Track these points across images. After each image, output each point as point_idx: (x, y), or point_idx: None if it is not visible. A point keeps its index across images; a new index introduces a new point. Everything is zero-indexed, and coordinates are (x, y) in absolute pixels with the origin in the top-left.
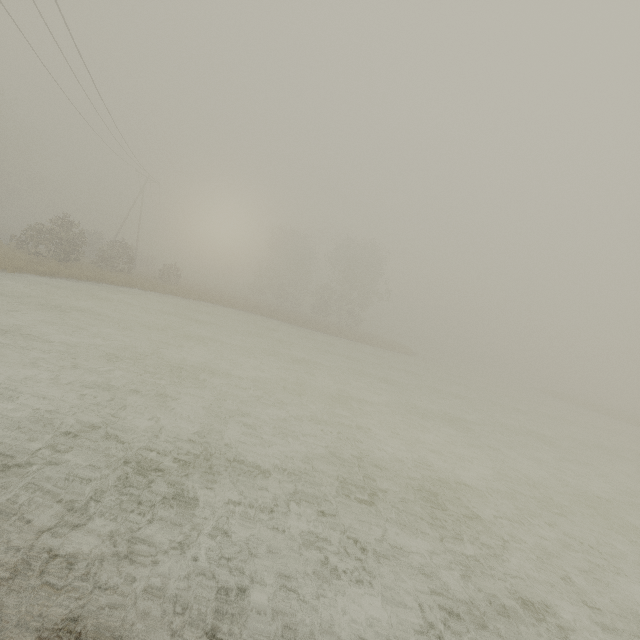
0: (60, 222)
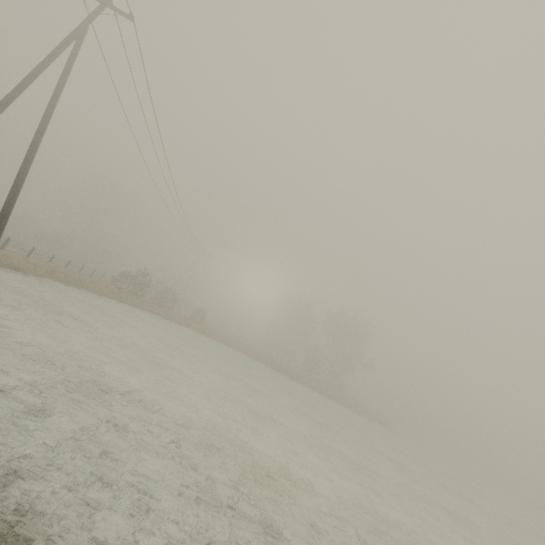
0: (140, 271)
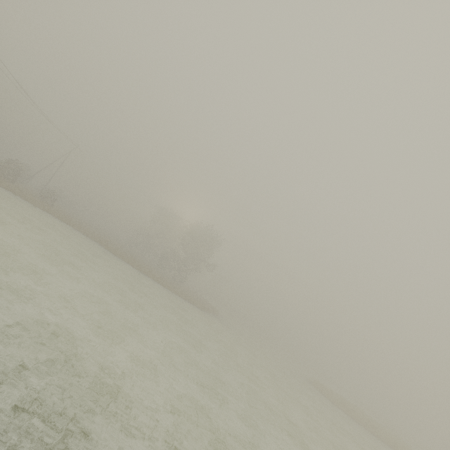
0: None
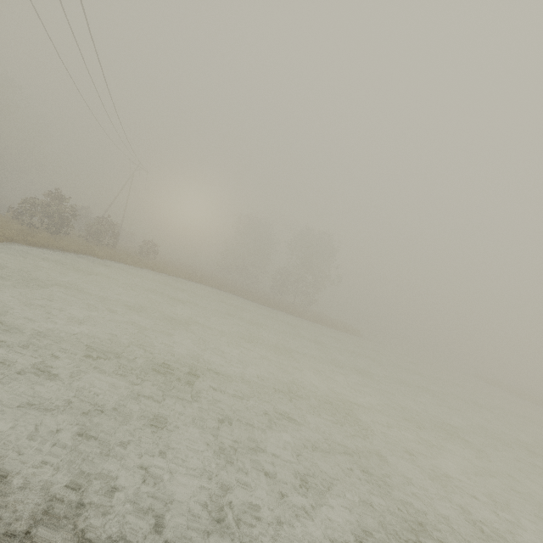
0: (56, 198)
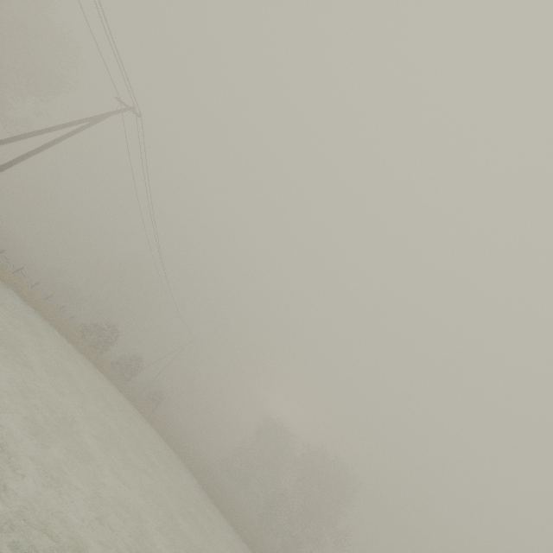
0: (111, 326)
